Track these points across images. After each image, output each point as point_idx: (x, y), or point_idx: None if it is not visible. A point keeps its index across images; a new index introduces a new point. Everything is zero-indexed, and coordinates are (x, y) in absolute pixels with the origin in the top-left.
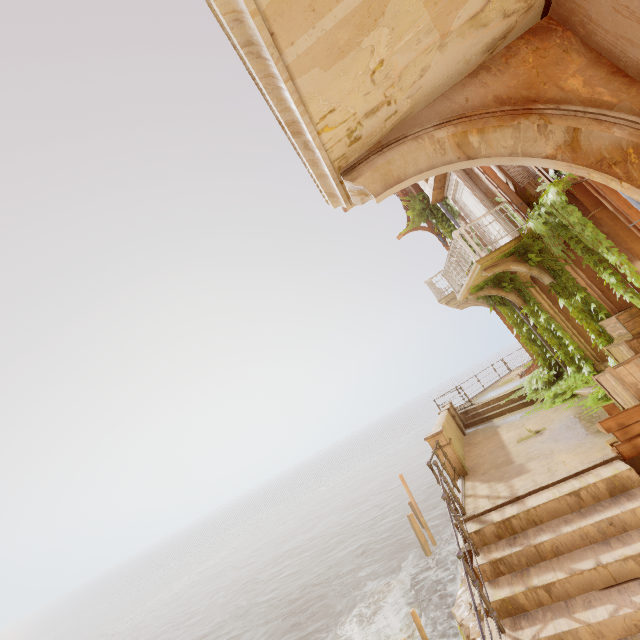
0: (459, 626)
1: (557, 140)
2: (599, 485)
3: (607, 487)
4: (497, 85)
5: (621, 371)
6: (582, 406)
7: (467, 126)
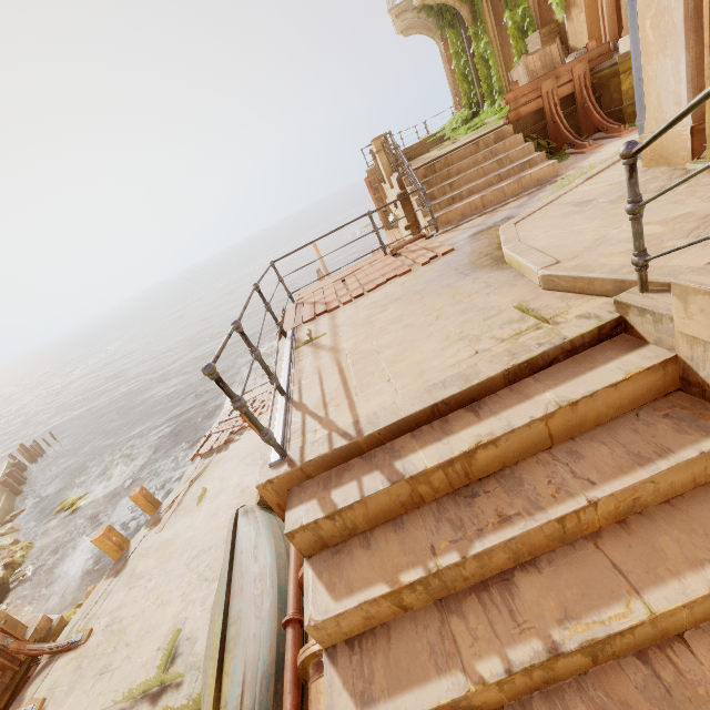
0: None
1: None
2: (491, 137)
3: (495, 138)
4: None
5: (529, 60)
6: (488, 126)
7: None
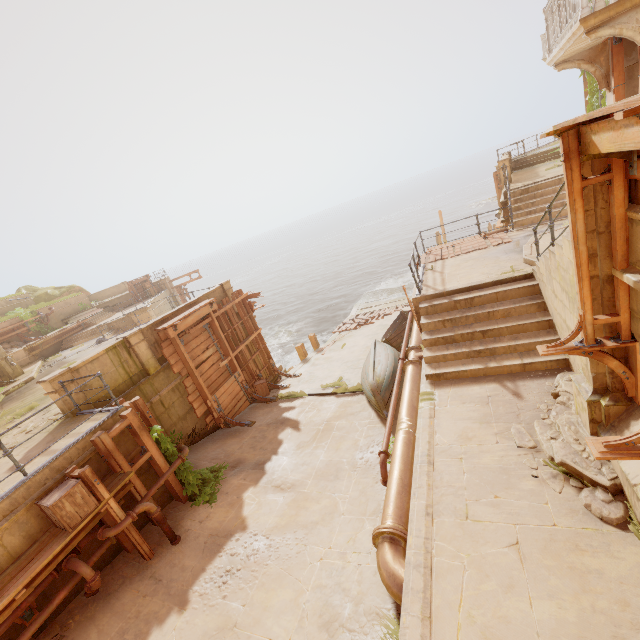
0: None
1: (593, 70)
2: None
3: None
4: (591, 54)
5: None
6: None
7: (581, 62)
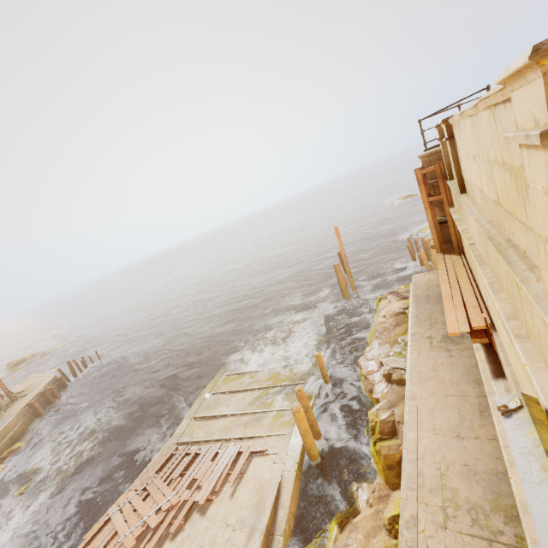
0: (362, 375)
1: None
2: None
3: None
4: None
5: None
6: None
7: None
